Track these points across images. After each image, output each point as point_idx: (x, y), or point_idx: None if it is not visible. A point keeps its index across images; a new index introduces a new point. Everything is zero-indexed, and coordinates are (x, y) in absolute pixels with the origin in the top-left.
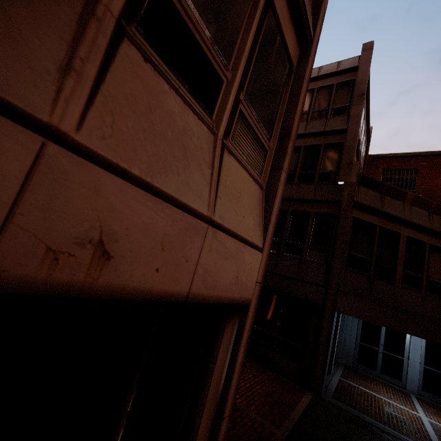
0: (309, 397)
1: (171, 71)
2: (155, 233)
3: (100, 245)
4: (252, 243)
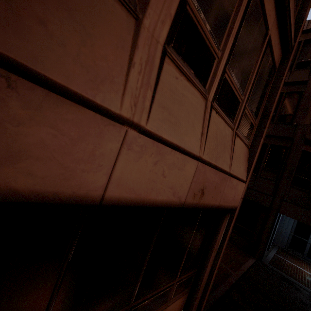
0: (253, 261)
1: (223, 111)
2: (214, 183)
3: (202, 190)
4: (242, 179)
